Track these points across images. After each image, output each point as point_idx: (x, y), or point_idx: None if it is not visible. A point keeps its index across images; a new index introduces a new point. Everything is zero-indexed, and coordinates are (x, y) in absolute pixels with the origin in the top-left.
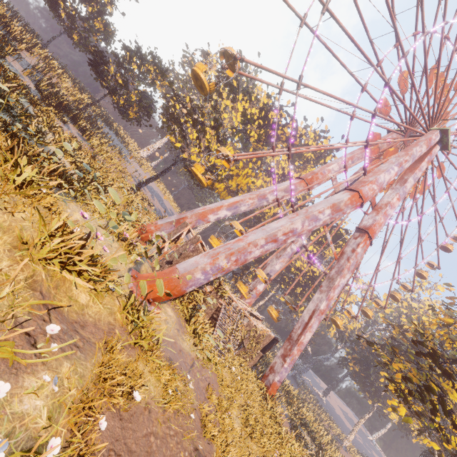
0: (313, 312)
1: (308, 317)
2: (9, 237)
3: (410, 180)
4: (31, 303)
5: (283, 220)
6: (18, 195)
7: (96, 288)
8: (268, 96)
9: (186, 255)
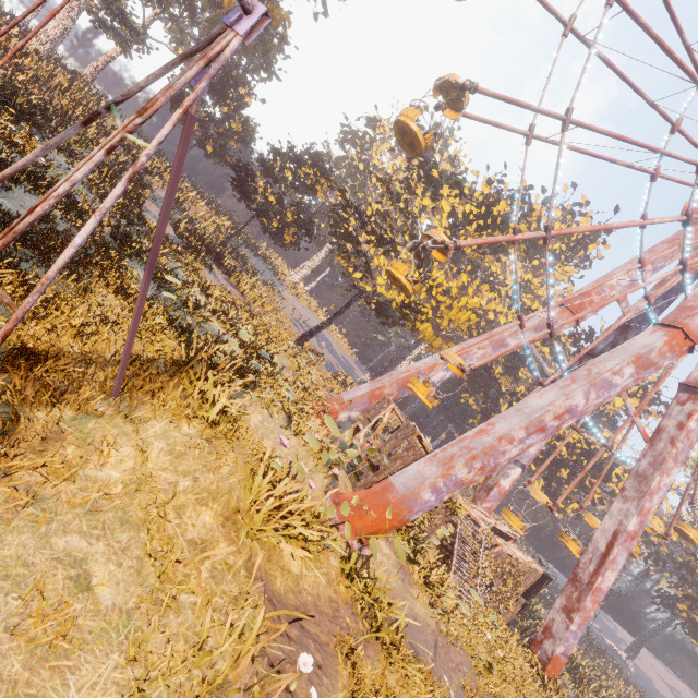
0: (615, 535)
1: (605, 543)
2: (219, 505)
3: None
4: (268, 616)
5: (550, 391)
6: (214, 433)
7: (305, 544)
8: (489, 182)
9: (397, 455)
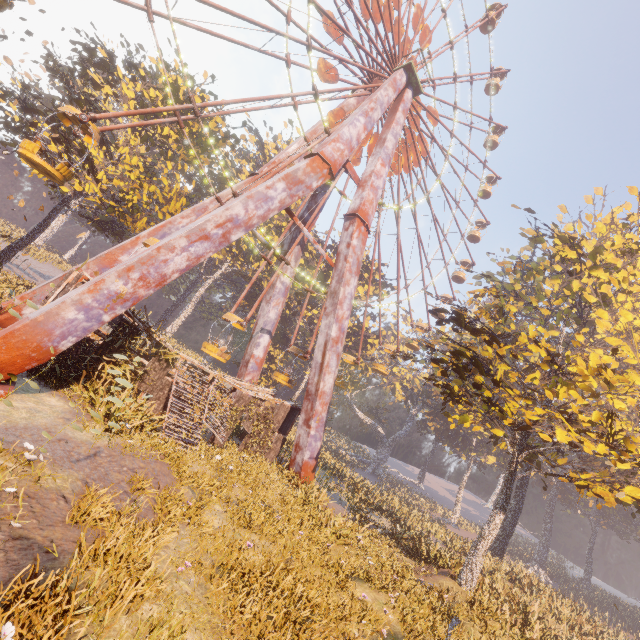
0: (325, 345)
1: (321, 355)
2: None
3: (389, 138)
4: None
5: (216, 210)
6: None
7: None
8: (165, 65)
9: None
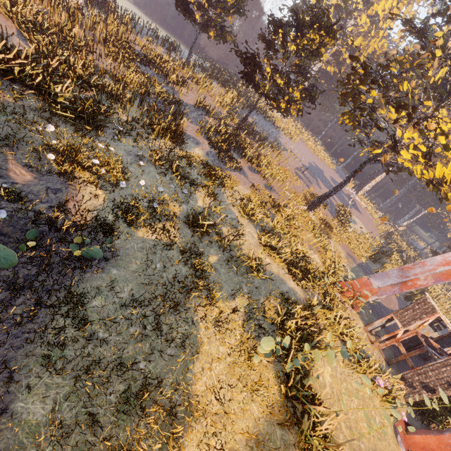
0: None
1: None
2: None
3: None
4: None
5: None
6: None
7: None
8: None
9: None
